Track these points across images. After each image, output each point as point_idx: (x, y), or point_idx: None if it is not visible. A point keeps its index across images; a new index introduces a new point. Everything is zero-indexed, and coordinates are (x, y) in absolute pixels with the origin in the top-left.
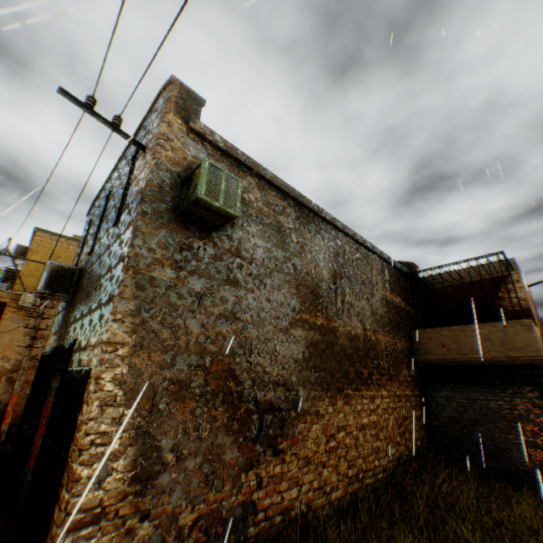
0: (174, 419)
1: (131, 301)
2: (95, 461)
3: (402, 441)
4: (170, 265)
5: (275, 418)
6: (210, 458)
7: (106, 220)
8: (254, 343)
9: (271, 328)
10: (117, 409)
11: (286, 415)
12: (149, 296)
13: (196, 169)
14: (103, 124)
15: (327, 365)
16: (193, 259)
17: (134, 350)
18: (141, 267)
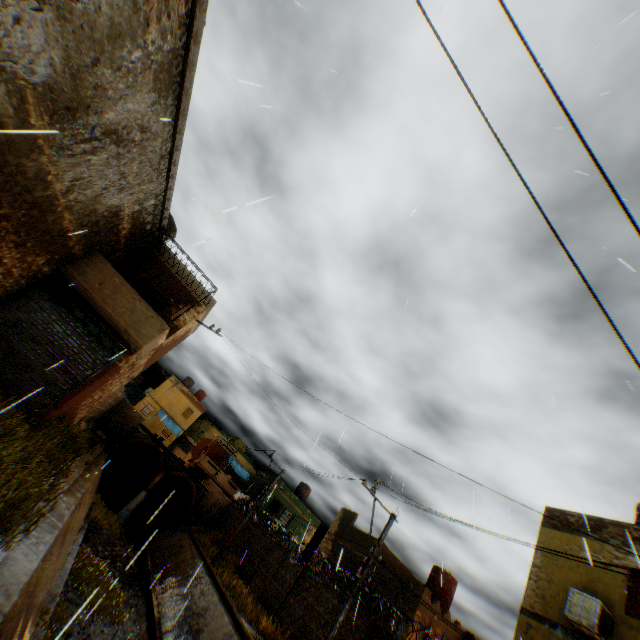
0: None
1: None
2: None
3: None
4: None
5: None
6: None
7: None
8: None
9: None
10: None
11: None
12: None
13: None
14: None
15: None
16: None
17: None
18: None
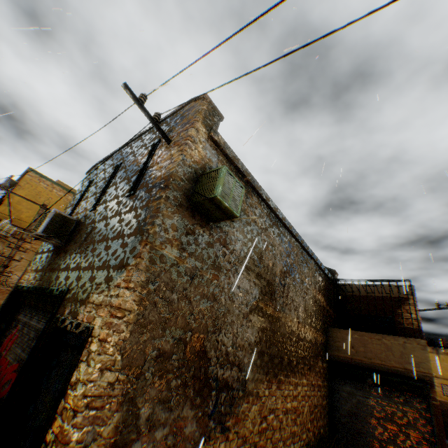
0: (154, 388)
1: (143, 273)
2: (85, 424)
3: (311, 427)
4: (176, 246)
5: (227, 395)
6: (175, 430)
7: (114, 186)
8: (223, 323)
9: (237, 312)
10: (113, 373)
11: (235, 393)
12: (157, 270)
13: (213, 171)
14: (147, 117)
15: (270, 350)
16: (194, 243)
17: (137, 318)
18: (156, 244)
